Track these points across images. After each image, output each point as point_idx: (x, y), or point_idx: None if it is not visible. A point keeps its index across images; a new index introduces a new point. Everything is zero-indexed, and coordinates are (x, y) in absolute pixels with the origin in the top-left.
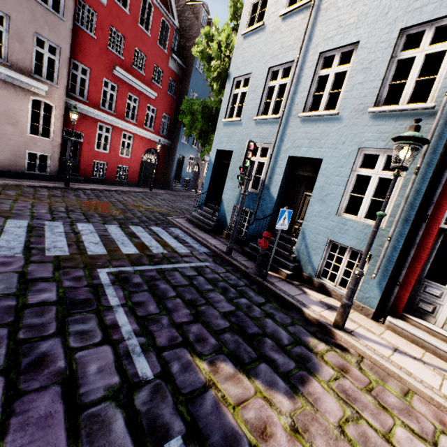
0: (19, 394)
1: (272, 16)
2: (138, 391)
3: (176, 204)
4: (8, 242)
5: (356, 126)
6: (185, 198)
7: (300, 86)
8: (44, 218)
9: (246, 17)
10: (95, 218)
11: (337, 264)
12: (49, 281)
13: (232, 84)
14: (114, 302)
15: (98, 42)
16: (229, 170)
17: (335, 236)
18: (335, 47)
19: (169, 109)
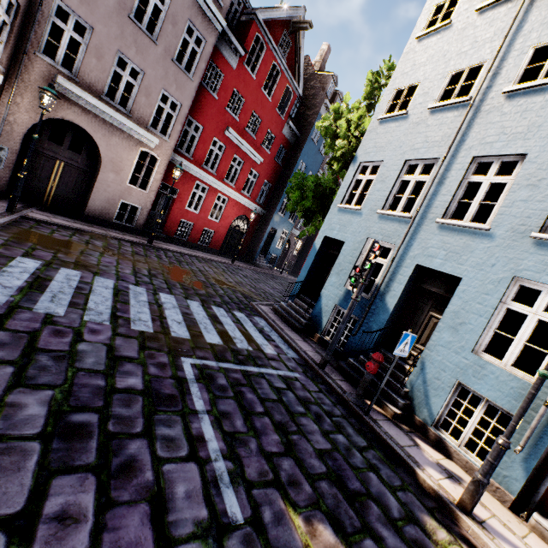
0: (110, 504)
1: (418, 106)
2: (228, 537)
3: (259, 284)
4: (97, 304)
5: (512, 249)
6: (269, 277)
7: (443, 188)
8: (128, 281)
9: (387, 102)
10: (177, 290)
11: (465, 417)
12: (135, 363)
13: (356, 168)
14: (200, 405)
15: (218, 102)
16: (336, 263)
17: (467, 379)
18: (494, 154)
19: (272, 176)
